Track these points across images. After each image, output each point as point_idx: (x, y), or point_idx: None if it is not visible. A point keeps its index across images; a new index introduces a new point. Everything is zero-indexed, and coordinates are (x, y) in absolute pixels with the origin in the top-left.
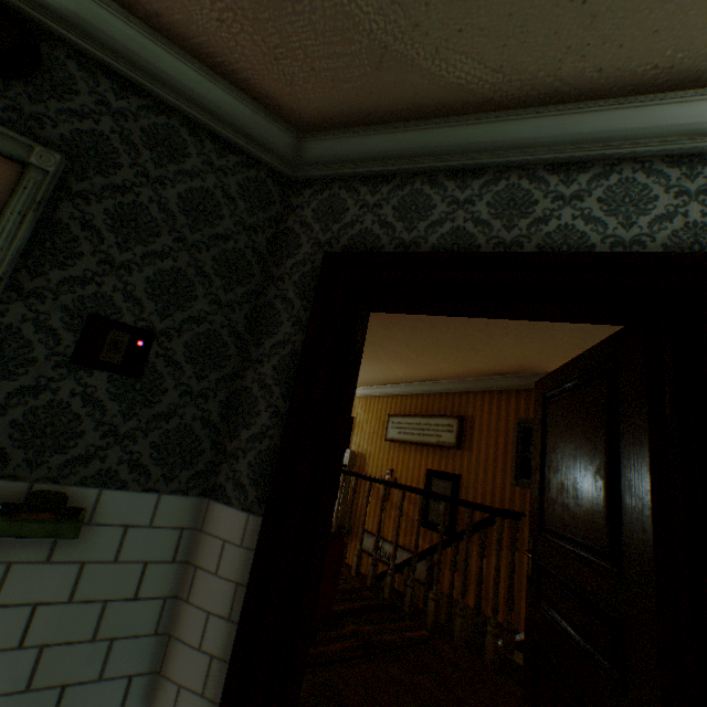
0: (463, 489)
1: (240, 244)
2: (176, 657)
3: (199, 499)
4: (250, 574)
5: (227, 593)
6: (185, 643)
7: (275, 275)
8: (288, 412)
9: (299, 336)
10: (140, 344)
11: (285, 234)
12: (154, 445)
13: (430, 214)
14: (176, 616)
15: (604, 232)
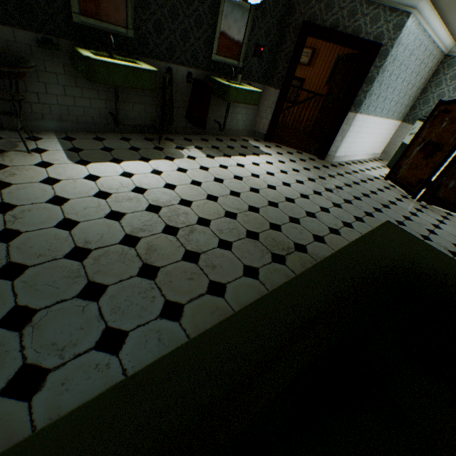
0: (304, 87)
1: (281, 14)
2: (261, 114)
3: (265, 86)
4: (277, 100)
5: (270, 104)
6: (262, 112)
7: (287, 24)
8: (287, 69)
9: (291, 47)
10: (262, 50)
11: (292, 7)
12: (261, 75)
13: (332, 11)
14: (260, 108)
15: (365, 30)
